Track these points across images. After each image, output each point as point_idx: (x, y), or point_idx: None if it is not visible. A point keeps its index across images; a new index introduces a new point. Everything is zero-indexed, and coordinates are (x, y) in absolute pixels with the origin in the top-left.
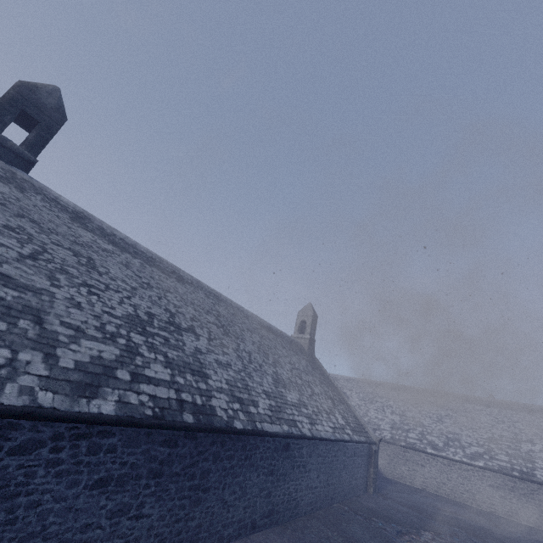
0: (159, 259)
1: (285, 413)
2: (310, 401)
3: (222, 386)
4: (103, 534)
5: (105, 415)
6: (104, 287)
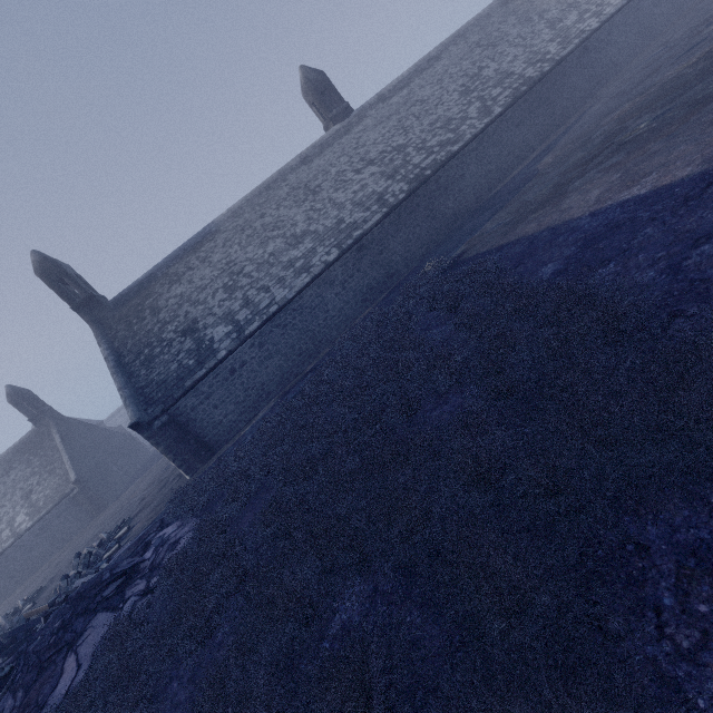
0: (416, 67)
1: (571, 35)
2: (590, 2)
3: (523, 68)
4: (530, 135)
5: (501, 111)
6: (438, 100)
